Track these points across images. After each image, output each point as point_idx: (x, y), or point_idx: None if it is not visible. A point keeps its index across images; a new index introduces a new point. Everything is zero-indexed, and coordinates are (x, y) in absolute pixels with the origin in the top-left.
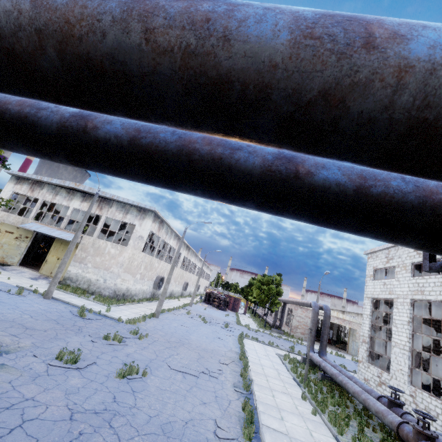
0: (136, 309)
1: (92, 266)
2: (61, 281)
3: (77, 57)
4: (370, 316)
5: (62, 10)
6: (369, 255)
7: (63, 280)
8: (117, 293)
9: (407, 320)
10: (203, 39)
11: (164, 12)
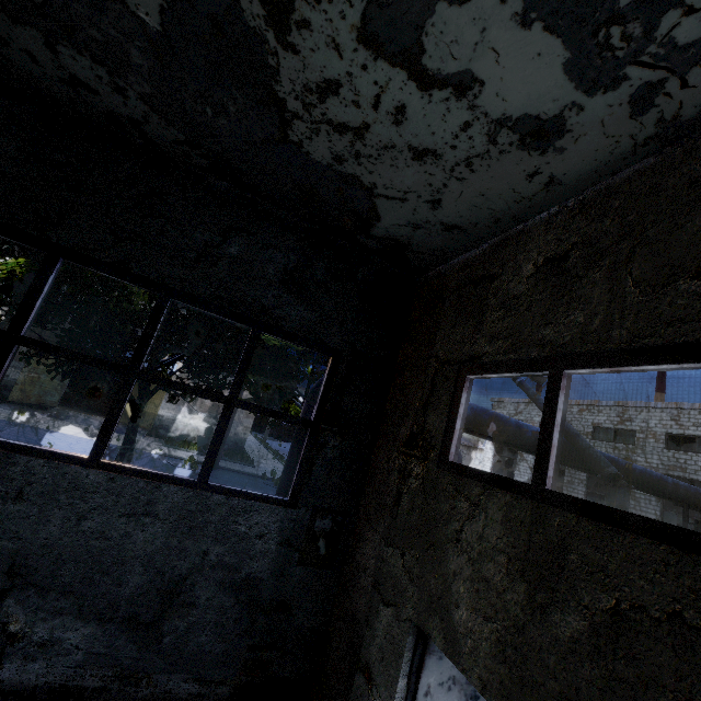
0: (267, 464)
1: (199, 410)
2: (150, 431)
3: (685, 500)
4: (492, 459)
5: (688, 495)
6: (495, 402)
7: (153, 429)
8: (240, 445)
9: (530, 467)
10: (700, 501)
11: (698, 497)
